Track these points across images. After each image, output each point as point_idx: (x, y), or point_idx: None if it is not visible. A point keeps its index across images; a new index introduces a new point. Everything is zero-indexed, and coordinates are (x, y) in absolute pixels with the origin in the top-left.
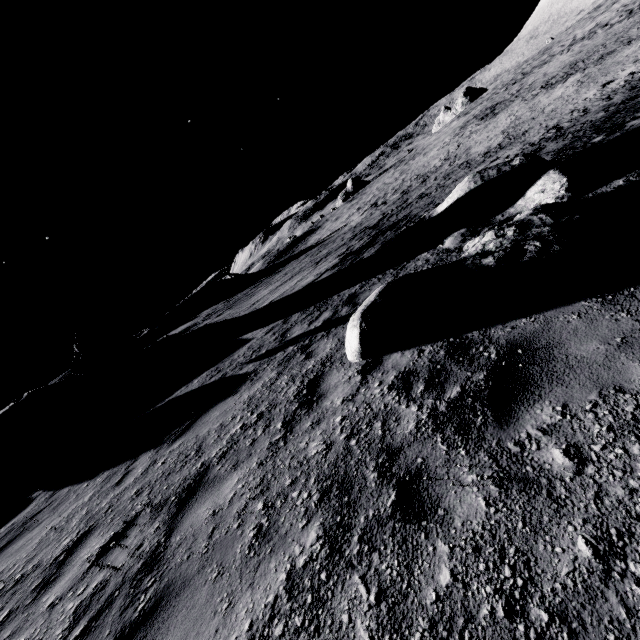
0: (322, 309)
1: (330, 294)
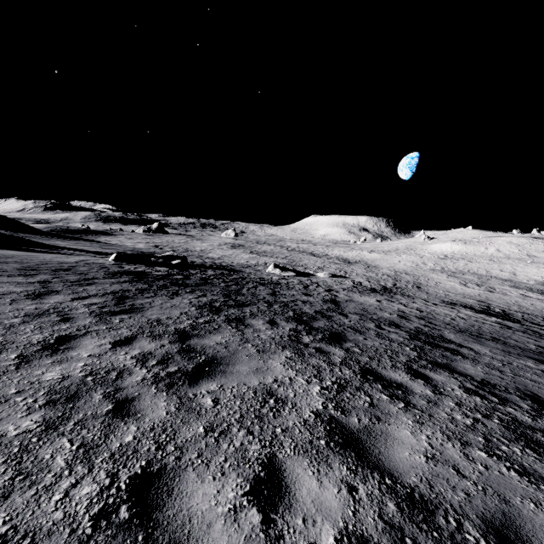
0: (104, 256)
1: (108, 255)
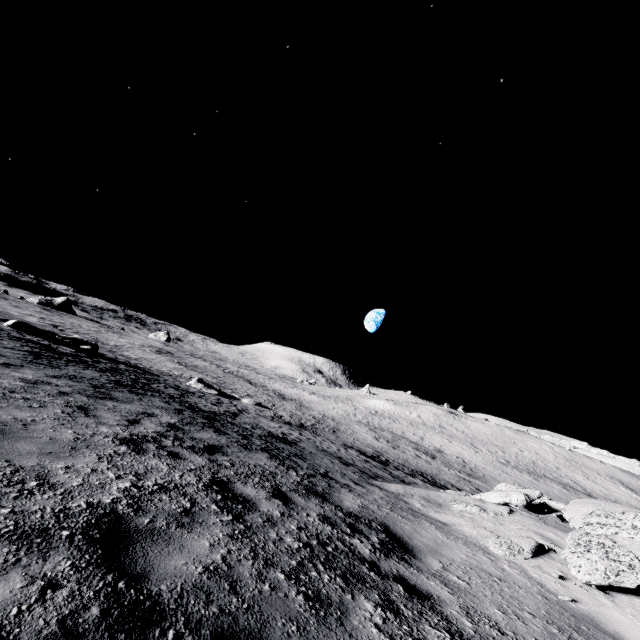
0: None
1: None
